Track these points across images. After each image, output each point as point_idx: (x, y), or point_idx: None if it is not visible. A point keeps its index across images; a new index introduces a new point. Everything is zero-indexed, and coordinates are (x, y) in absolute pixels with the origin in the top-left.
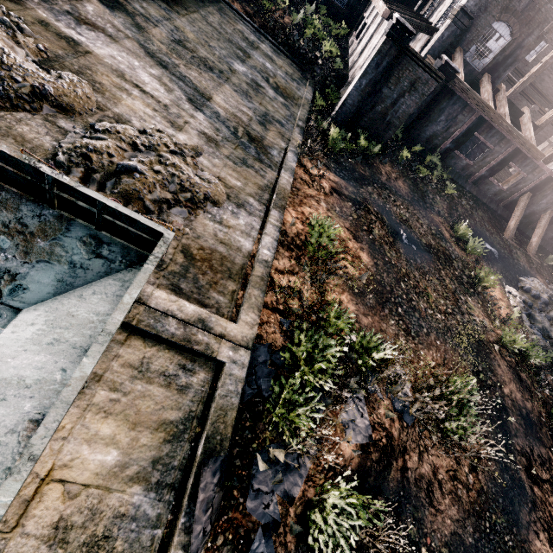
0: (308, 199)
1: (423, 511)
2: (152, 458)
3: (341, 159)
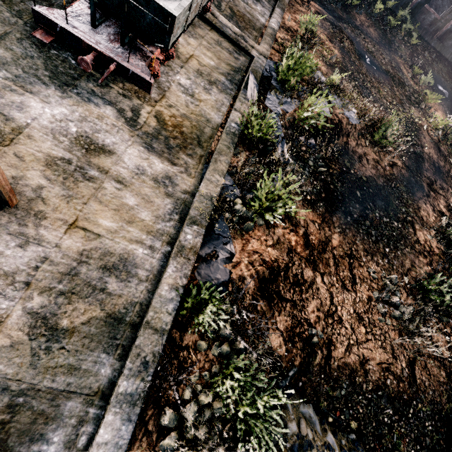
0: (300, 12)
1: (355, 162)
2: (227, 72)
3: (325, 2)
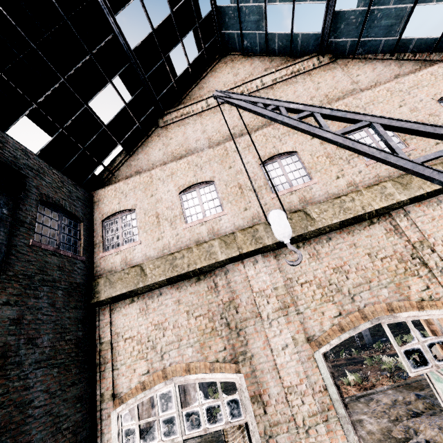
0: None
1: None
2: None
3: None
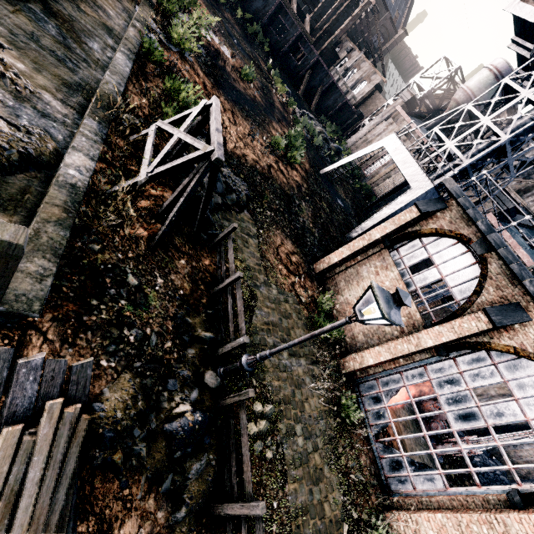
0: None
1: (231, 79)
2: None
3: None
